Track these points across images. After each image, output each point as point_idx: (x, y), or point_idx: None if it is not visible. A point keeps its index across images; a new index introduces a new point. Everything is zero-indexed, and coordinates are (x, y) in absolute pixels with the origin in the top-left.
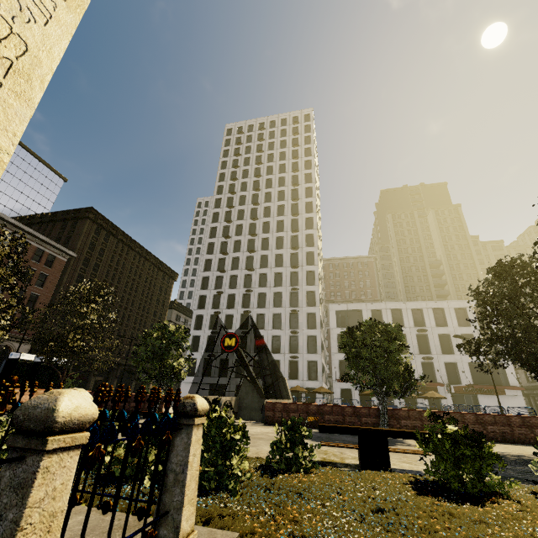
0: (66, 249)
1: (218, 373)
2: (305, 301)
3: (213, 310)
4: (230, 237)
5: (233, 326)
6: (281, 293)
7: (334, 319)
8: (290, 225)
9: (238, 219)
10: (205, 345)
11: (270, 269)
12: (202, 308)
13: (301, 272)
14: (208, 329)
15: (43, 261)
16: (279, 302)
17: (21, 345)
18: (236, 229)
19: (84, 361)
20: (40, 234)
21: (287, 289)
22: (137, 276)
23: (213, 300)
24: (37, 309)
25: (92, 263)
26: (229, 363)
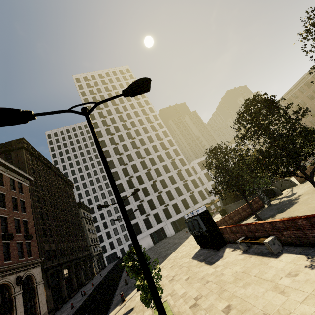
0: (27, 174)
1: (156, 223)
2: (180, 164)
3: (132, 189)
4: (119, 143)
5: (150, 193)
6: (166, 165)
7: (198, 167)
8: (151, 129)
9: (116, 132)
10: (139, 212)
11: (153, 154)
12: (122, 191)
13: (170, 151)
14: (135, 202)
15: (16, 189)
16: (167, 170)
17: (35, 270)
18: (118, 138)
19: (65, 266)
20: (10, 164)
21: (168, 162)
22: (59, 190)
23: (128, 184)
24: (30, 233)
25: (38, 185)
26: (160, 214)
